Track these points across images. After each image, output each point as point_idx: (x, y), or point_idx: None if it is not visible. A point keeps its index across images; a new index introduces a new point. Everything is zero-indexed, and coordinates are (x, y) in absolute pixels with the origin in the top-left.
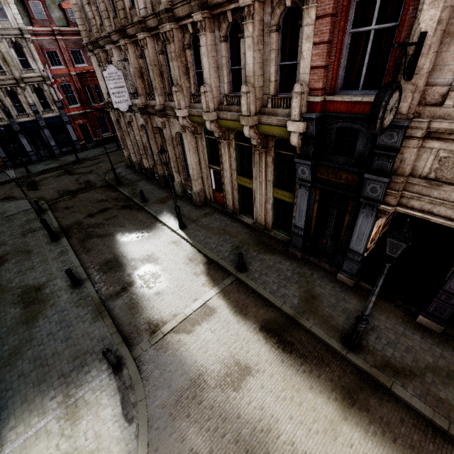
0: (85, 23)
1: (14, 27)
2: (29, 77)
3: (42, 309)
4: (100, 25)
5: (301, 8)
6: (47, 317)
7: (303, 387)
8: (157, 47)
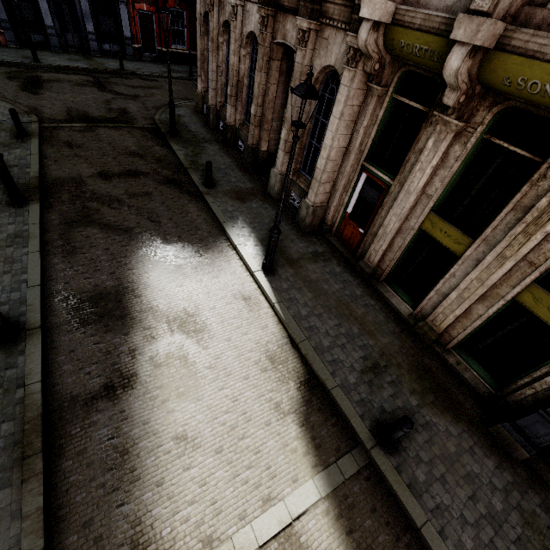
0: None
1: None
2: None
3: None
4: None
5: None
6: None
7: None
8: None
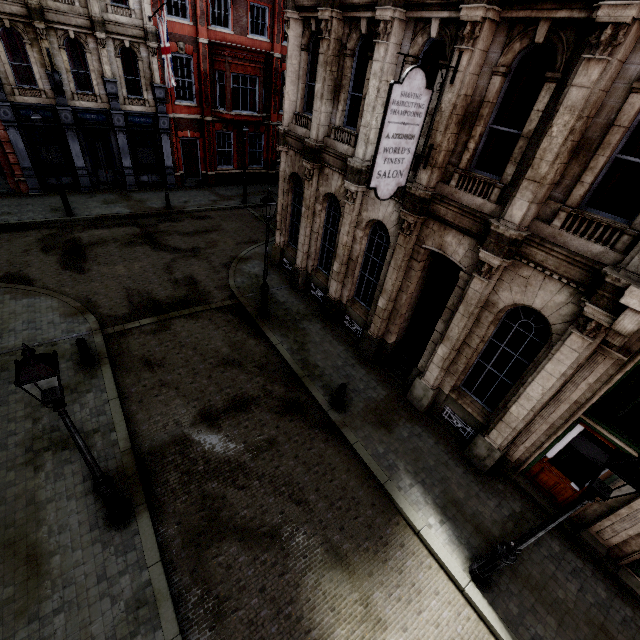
0: None
1: None
2: (118, 23)
3: None
4: None
5: None
6: None
7: None
8: (637, 63)
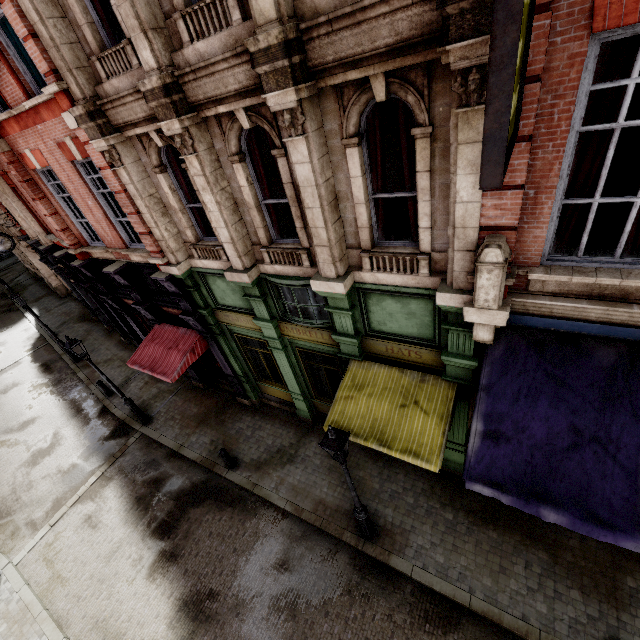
0: None
1: None
2: None
3: None
4: None
5: None
6: None
7: (39, 384)
8: None
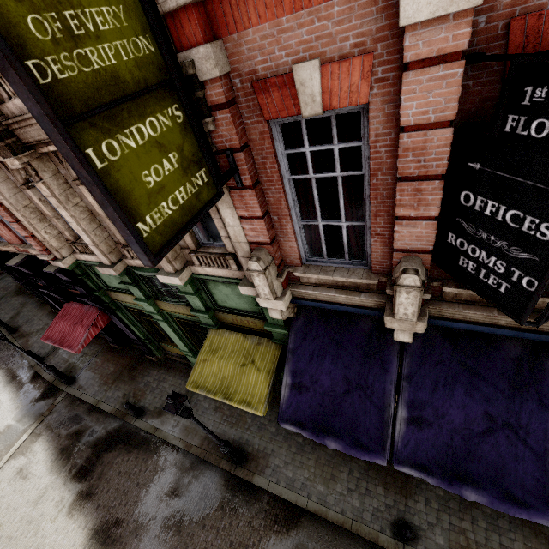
0: None
1: None
2: None
3: None
4: None
5: None
6: None
7: None
8: None
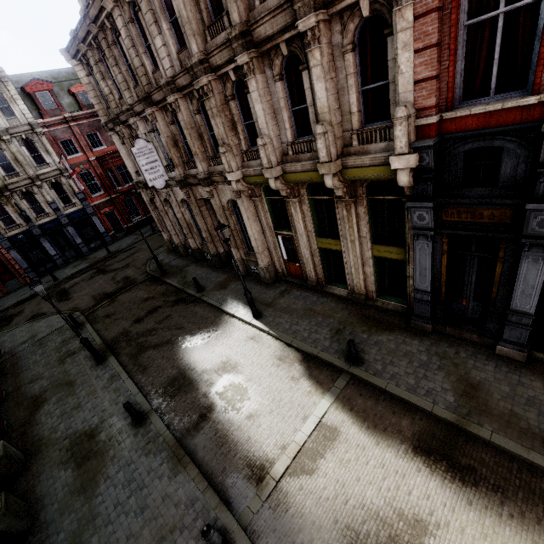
0: (101, 101)
1: (23, 123)
2: (45, 173)
3: (101, 466)
4: (119, 99)
5: (384, 14)
6: (109, 478)
7: None
8: (191, 107)
